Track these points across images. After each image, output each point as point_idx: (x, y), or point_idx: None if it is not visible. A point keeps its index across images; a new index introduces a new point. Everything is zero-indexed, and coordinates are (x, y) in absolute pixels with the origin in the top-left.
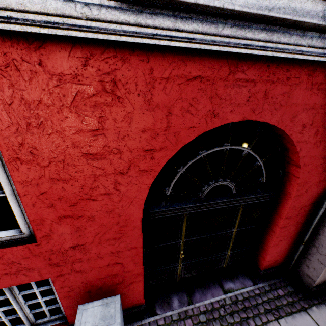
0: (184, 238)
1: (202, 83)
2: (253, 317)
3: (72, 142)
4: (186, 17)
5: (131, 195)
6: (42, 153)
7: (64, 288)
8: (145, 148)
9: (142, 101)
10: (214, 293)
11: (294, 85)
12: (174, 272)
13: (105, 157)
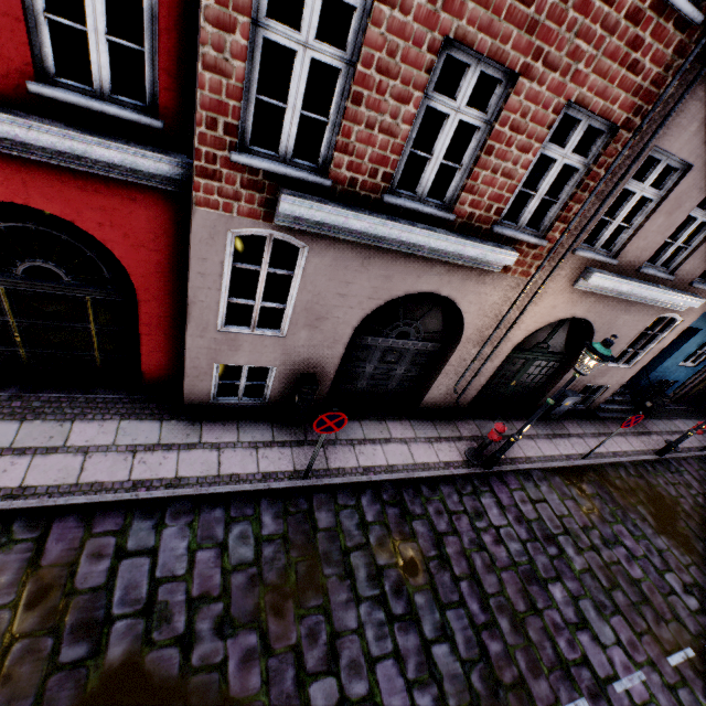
0: (13, 318)
1: None
2: (97, 414)
3: None
4: None
5: None
6: None
7: None
8: None
9: None
10: (72, 392)
11: (61, 182)
12: (19, 358)
13: None
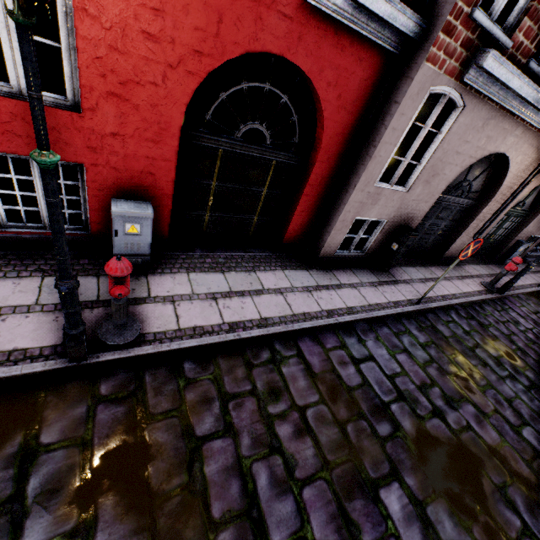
0: (215, 181)
1: (250, 3)
2: (265, 266)
3: (135, 14)
4: None
5: (176, 96)
6: (107, 13)
7: (95, 183)
8: (196, 49)
9: None
10: (236, 251)
11: (323, 39)
12: (201, 222)
13: (160, 43)
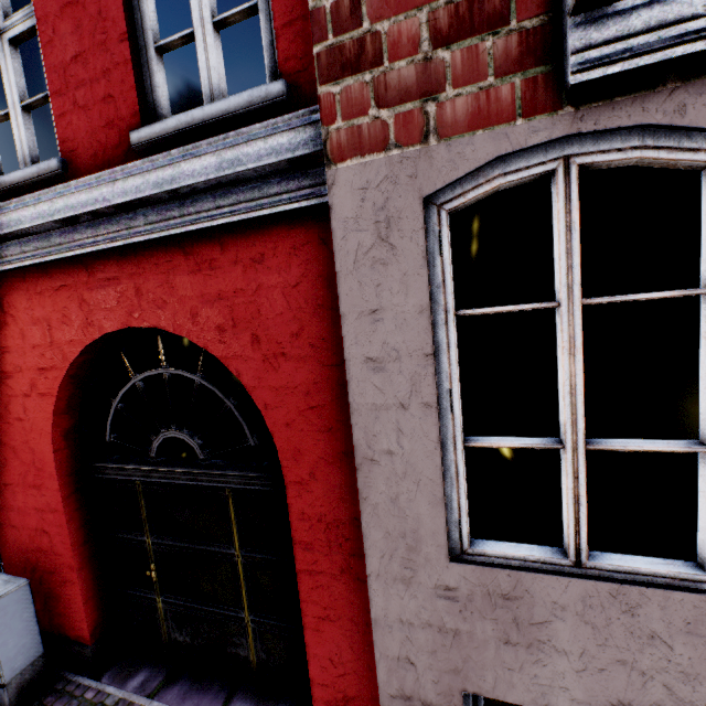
0: (149, 535)
1: (69, 291)
2: None
3: None
4: (28, 241)
5: (40, 426)
6: None
7: (6, 546)
8: (40, 367)
9: (28, 317)
10: (201, 705)
11: (172, 272)
12: (156, 614)
13: (14, 376)
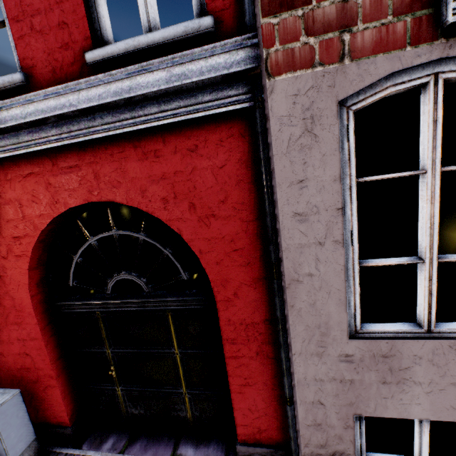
0: (108, 347)
1: (36, 178)
2: None
3: None
4: None
5: (17, 279)
6: None
7: None
8: (14, 236)
9: (0, 198)
10: (158, 452)
11: (124, 160)
12: (116, 398)
13: None
